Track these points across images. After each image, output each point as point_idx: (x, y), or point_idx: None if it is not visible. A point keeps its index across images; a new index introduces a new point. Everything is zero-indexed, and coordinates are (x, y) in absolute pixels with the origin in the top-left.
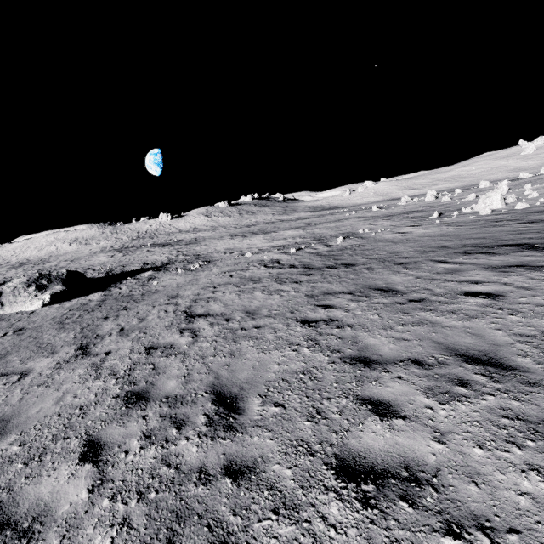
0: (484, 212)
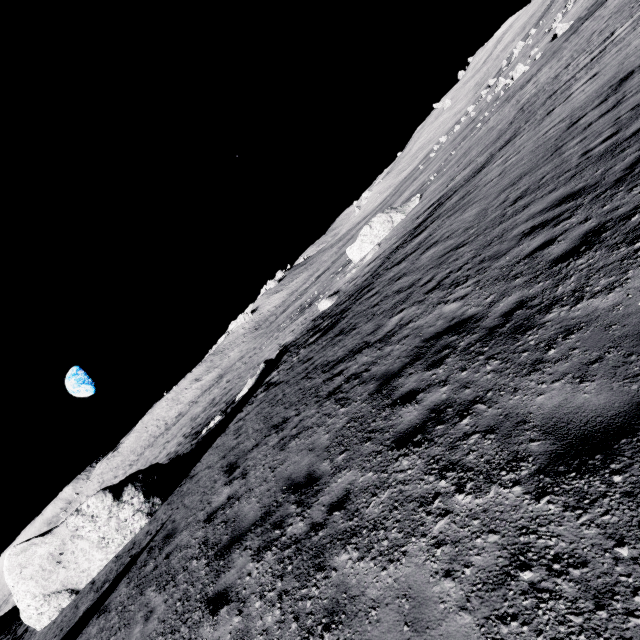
0: (527, 69)
